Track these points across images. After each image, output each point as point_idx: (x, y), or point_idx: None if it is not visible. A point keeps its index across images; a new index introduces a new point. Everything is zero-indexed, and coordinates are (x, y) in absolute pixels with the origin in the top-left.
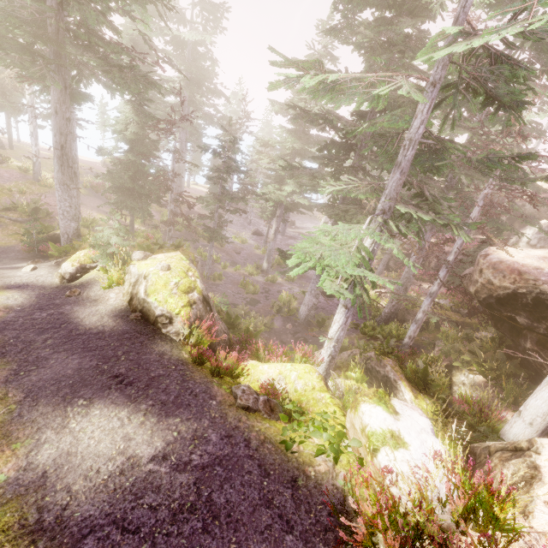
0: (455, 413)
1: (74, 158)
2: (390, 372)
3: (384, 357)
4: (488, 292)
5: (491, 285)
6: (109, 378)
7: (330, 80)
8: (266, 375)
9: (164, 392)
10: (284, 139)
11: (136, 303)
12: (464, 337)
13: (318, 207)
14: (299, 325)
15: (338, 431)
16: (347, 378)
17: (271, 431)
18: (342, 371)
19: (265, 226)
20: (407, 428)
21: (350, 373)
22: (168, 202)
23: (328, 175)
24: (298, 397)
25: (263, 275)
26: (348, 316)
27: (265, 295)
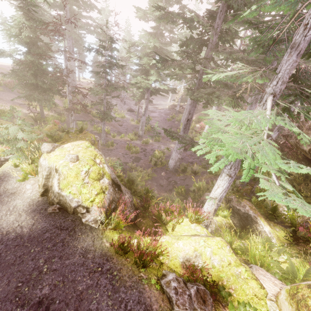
0: (302, 239)
1: None
2: (249, 210)
3: (242, 199)
4: None
5: None
6: (31, 307)
7: None
8: (183, 252)
9: None
10: (147, 40)
11: (51, 196)
12: None
13: (171, 91)
14: (169, 172)
15: None
16: (217, 215)
17: None
18: None
19: (134, 105)
20: None
21: (220, 213)
22: (66, 93)
23: (191, 65)
24: (217, 274)
25: (139, 139)
26: (230, 182)
27: (144, 153)
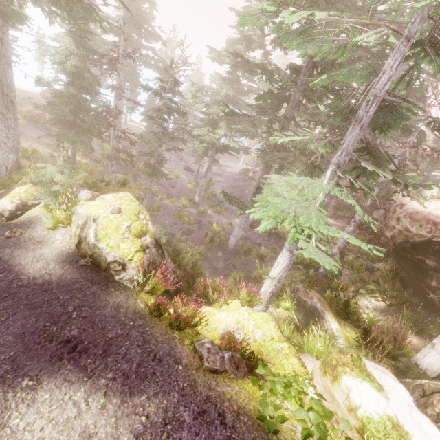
0: (374, 341)
1: (10, 86)
2: (317, 303)
3: (311, 289)
4: (405, 238)
5: (409, 232)
6: (59, 343)
7: (318, 17)
8: (224, 324)
9: (125, 359)
10: (219, 86)
11: (85, 248)
12: (364, 267)
13: (244, 150)
14: (228, 253)
15: (323, 409)
16: (278, 307)
17: (242, 396)
18: (274, 300)
19: (194, 163)
20: (400, 410)
21: (282, 303)
22: (110, 138)
23: (266, 123)
24: (257, 348)
25: (195, 207)
26: (291, 259)
27: (198, 226)
